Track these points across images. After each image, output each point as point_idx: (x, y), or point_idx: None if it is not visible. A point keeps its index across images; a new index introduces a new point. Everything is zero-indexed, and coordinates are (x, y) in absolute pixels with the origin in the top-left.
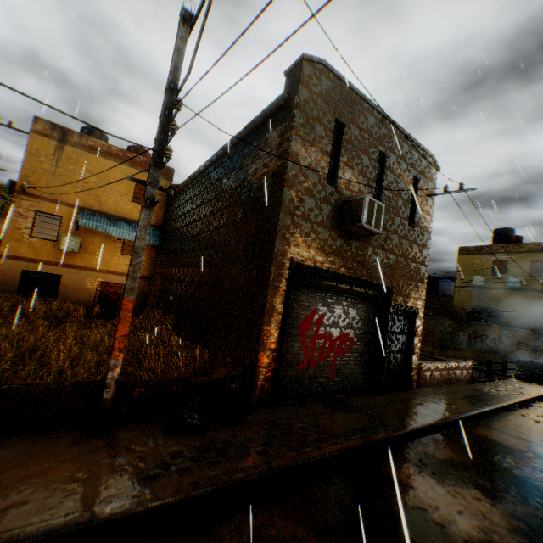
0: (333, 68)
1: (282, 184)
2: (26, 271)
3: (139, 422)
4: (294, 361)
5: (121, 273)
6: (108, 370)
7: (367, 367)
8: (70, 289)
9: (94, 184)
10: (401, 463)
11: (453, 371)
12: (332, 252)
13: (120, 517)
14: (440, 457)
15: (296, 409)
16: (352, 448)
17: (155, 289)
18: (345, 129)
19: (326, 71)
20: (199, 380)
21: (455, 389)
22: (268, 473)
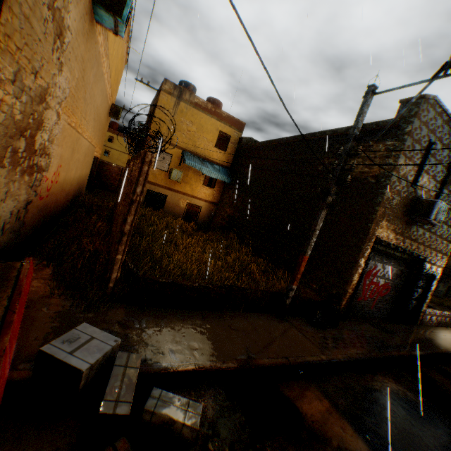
0: (439, 101)
1: (384, 187)
2: (148, 190)
3: (292, 316)
4: (356, 296)
5: (200, 198)
6: (290, 290)
7: (392, 306)
8: (170, 205)
9: (193, 132)
10: (430, 370)
11: (444, 318)
12: (398, 232)
13: (330, 362)
14: (450, 373)
15: (357, 324)
16: (404, 356)
17: (224, 214)
18: (432, 145)
19: (433, 103)
20: (317, 300)
21: (444, 330)
22: (372, 358)
